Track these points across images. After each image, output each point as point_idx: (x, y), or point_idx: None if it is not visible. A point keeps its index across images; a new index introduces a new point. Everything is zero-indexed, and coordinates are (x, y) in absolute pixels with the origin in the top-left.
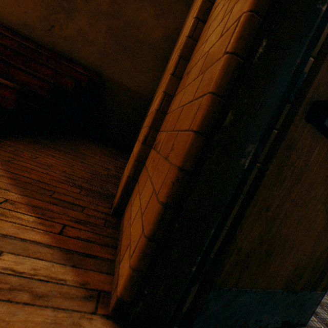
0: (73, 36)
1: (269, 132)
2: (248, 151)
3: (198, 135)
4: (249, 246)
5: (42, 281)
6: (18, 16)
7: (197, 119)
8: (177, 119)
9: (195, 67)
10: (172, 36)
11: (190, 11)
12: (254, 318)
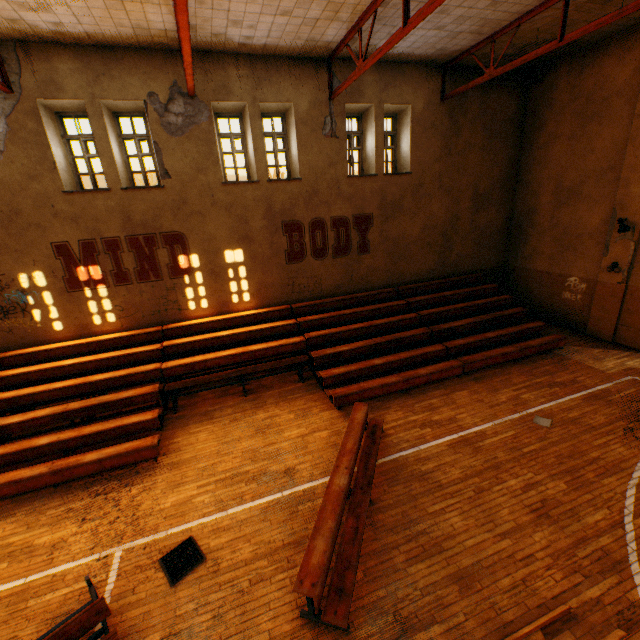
0: (455, 259)
1: None
2: None
3: None
4: None
5: (630, 353)
6: (426, 269)
7: None
8: (635, 323)
9: (633, 311)
10: (509, 216)
11: (527, 202)
12: None
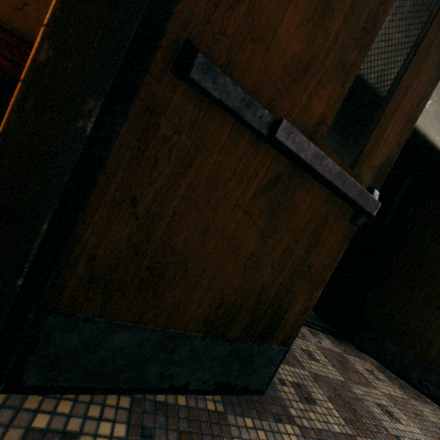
0: None
1: (131, 90)
2: (89, 110)
3: (26, 85)
4: (112, 255)
5: None
6: None
7: (28, 63)
8: None
9: None
10: None
11: None
12: (156, 371)
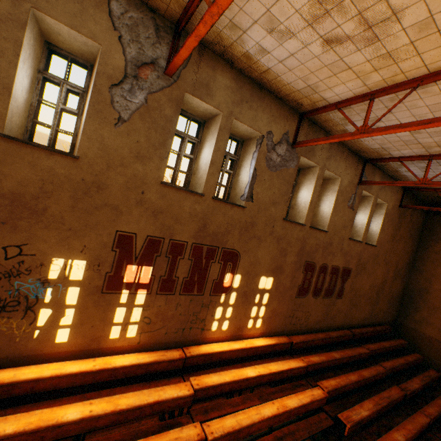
0: (377, 311)
1: None
2: None
3: None
4: None
5: None
6: (363, 316)
7: None
8: None
9: None
10: (404, 287)
11: (420, 283)
12: None
